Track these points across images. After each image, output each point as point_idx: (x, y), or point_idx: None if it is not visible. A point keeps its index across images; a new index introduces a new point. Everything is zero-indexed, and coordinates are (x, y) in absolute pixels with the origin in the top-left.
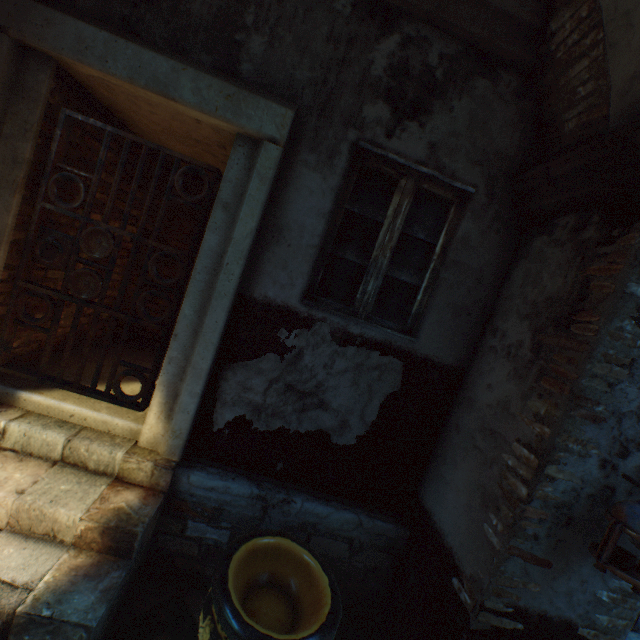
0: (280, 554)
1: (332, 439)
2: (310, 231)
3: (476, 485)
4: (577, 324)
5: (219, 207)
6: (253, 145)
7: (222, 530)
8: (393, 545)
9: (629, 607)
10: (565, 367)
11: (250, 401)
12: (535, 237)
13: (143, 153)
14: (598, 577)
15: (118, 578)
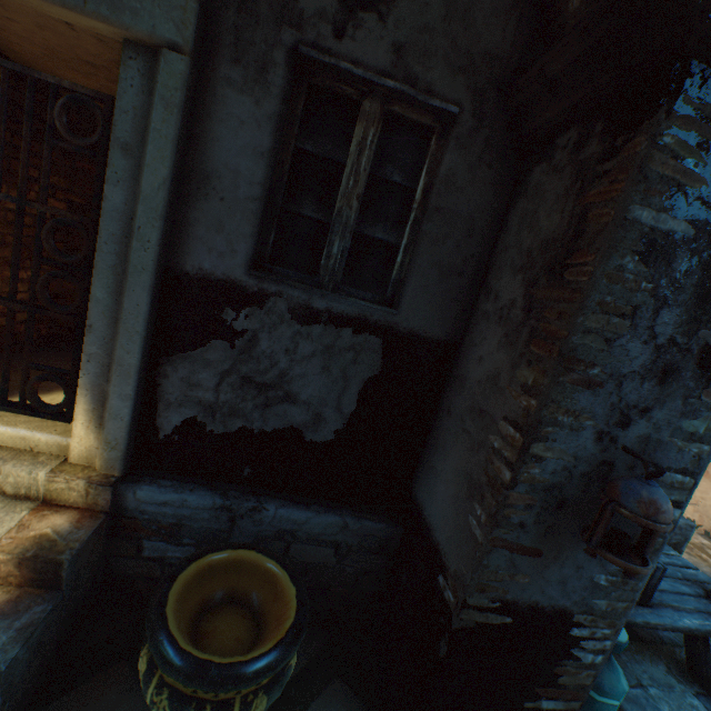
0: (243, 568)
1: (305, 436)
2: (247, 178)
3: (464, 473)
4: (571, 269)
5: (117, 150)
6: (150, 57)
7: (186, 547)
8: (385, 545)
9: (630, 589)
10: (556, 324)
11: (200, 400)
12: (534, 167)
13: (2, 79)
14: (595, 561)
15: (41, 613)
